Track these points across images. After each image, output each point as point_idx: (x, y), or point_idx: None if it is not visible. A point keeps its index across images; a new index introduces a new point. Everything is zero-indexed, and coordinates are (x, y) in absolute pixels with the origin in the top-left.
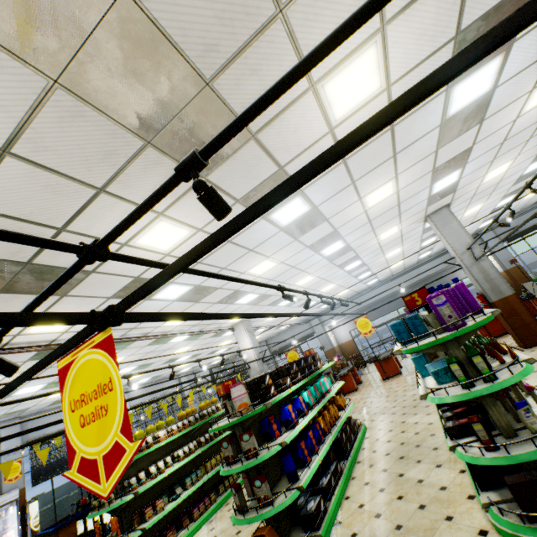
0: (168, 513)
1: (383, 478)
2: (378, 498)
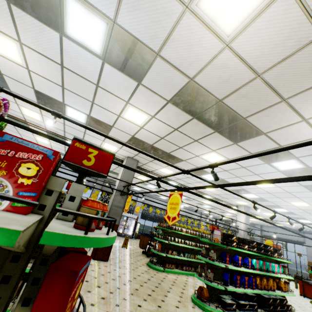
0: (175, 259)
1: None
2: None
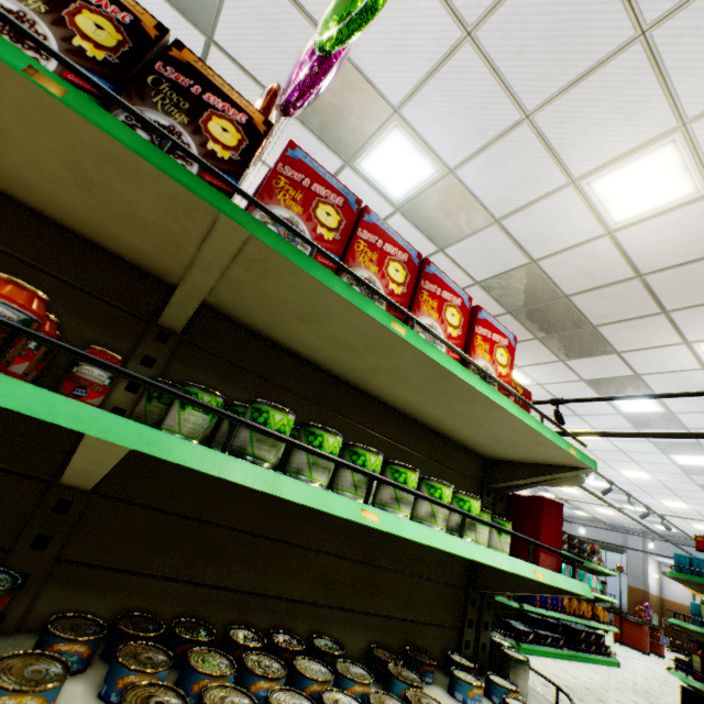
0: None
1: (599, 679)
2: (583, 677)
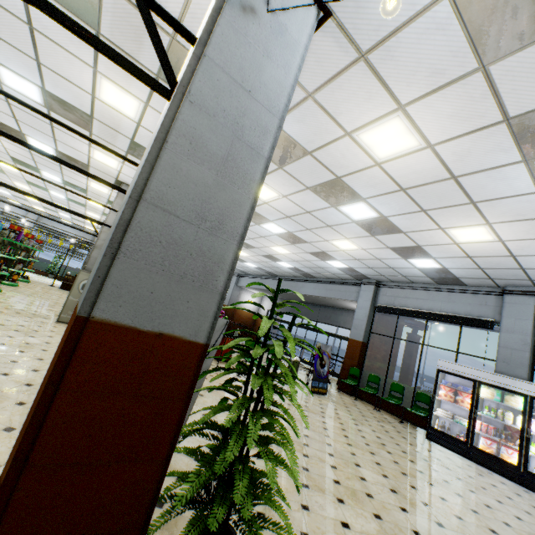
0: None
1: None
2: None
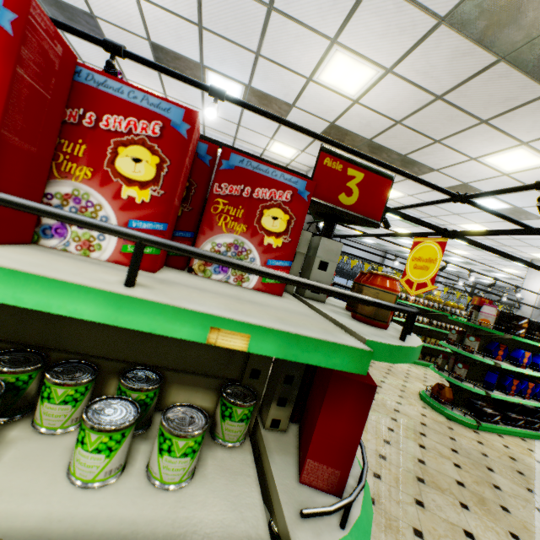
0: None
1: None
2: None
